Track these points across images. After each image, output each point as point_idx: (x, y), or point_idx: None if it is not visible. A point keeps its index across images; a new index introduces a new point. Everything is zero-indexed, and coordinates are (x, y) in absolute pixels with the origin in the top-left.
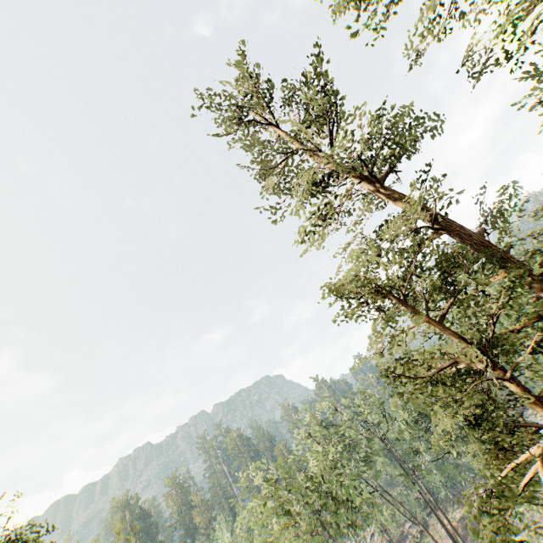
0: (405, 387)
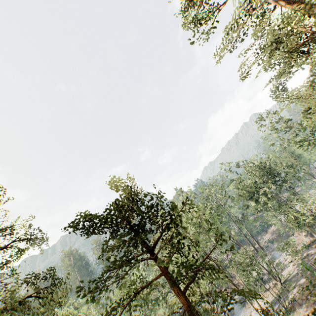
0: None
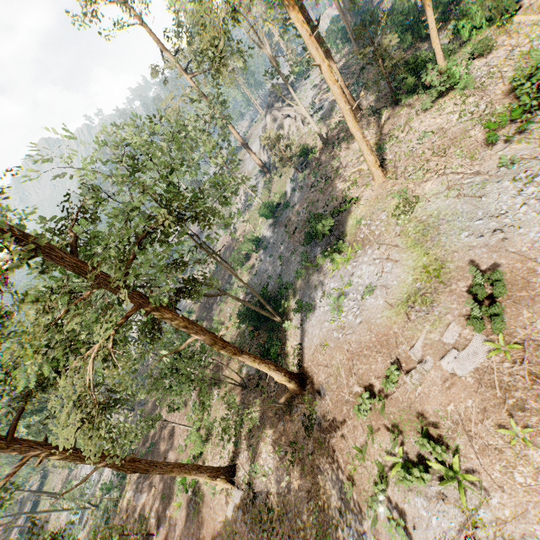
0: None
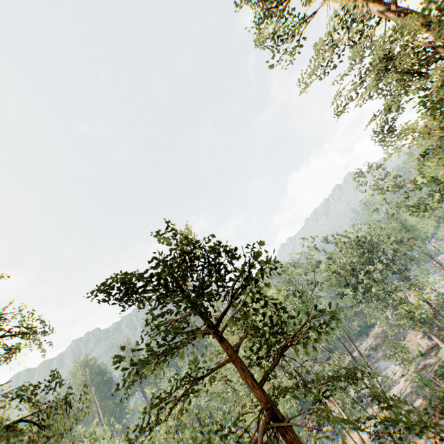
0: (440, 131)
